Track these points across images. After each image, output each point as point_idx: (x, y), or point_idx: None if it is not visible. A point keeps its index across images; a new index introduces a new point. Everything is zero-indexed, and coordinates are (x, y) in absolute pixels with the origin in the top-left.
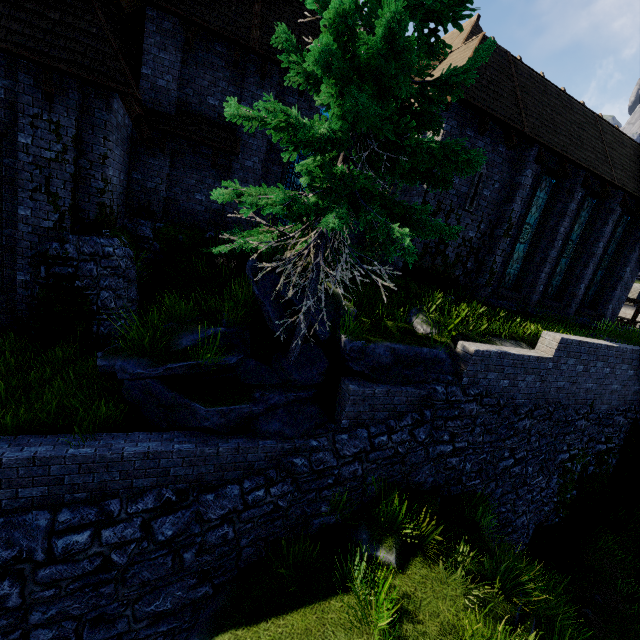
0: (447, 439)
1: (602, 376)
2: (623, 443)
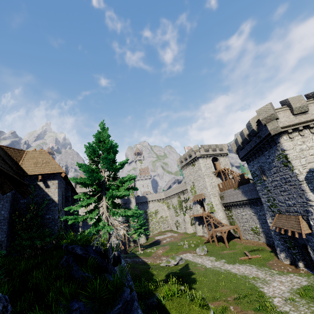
0: None
1: None
2: None
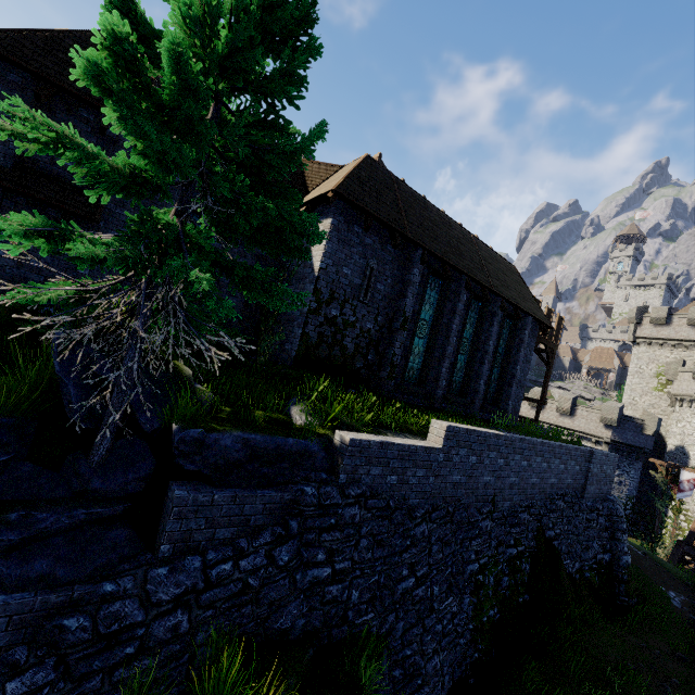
0: (323, 559)
1: (498, 468)
2: (533, 544)
